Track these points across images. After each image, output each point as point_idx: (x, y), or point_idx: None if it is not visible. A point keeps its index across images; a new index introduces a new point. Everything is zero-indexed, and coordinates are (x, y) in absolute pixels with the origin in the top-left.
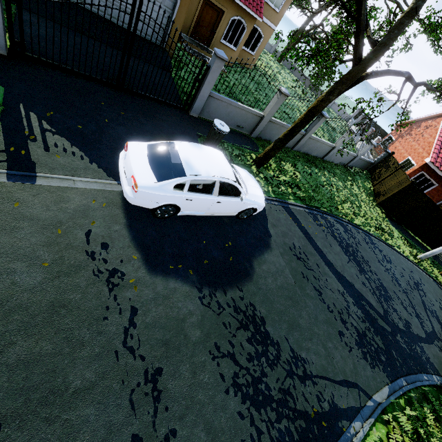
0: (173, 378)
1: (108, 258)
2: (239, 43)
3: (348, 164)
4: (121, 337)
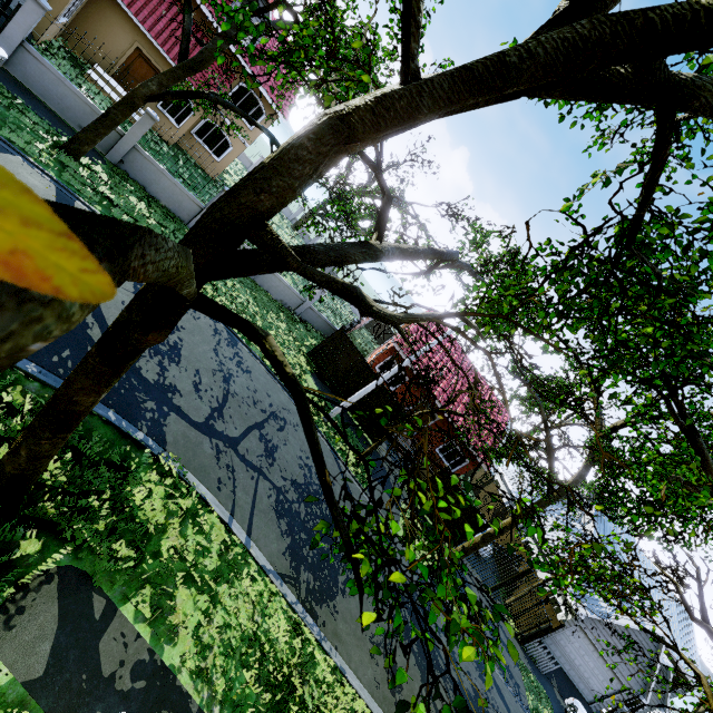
0: None
1: None
2: (184, 123)
3: (295, 310)
4: None
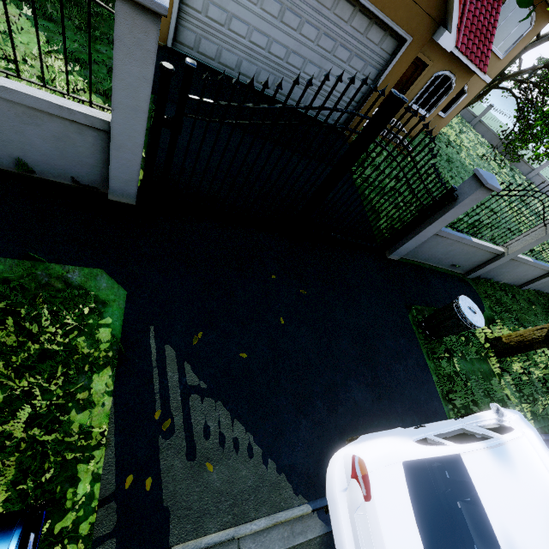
0: None
1: None
2: (435, 107)
3: None
4: None
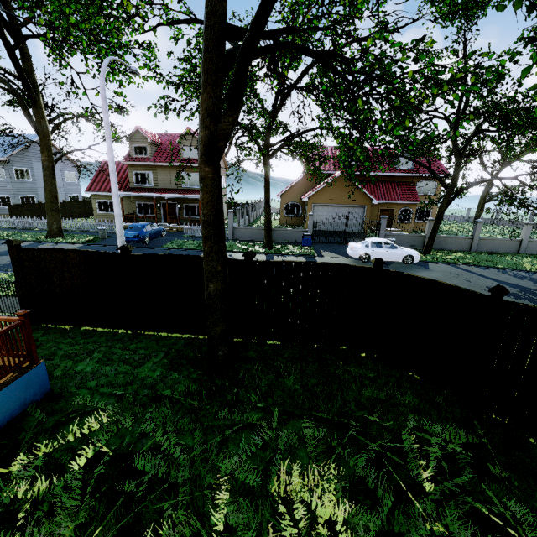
0: None
1: None
2: (411, 219)
3: None
4: None
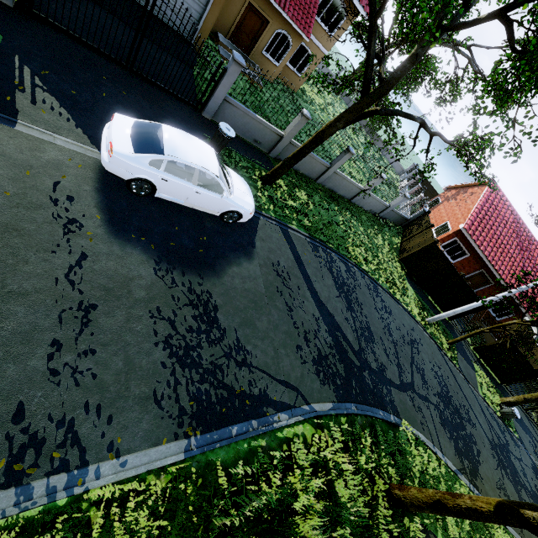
0: (106, 316)
1: (71, 209)
2: (282, 60)
3: (379, 214)
4: (65, 270)
